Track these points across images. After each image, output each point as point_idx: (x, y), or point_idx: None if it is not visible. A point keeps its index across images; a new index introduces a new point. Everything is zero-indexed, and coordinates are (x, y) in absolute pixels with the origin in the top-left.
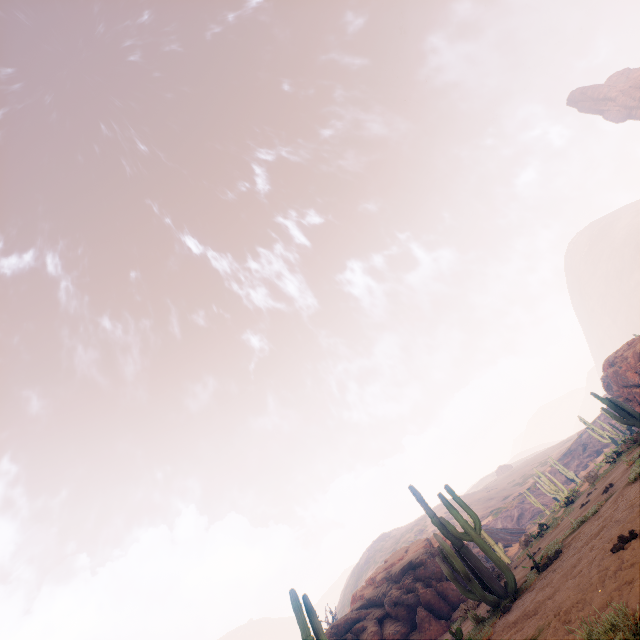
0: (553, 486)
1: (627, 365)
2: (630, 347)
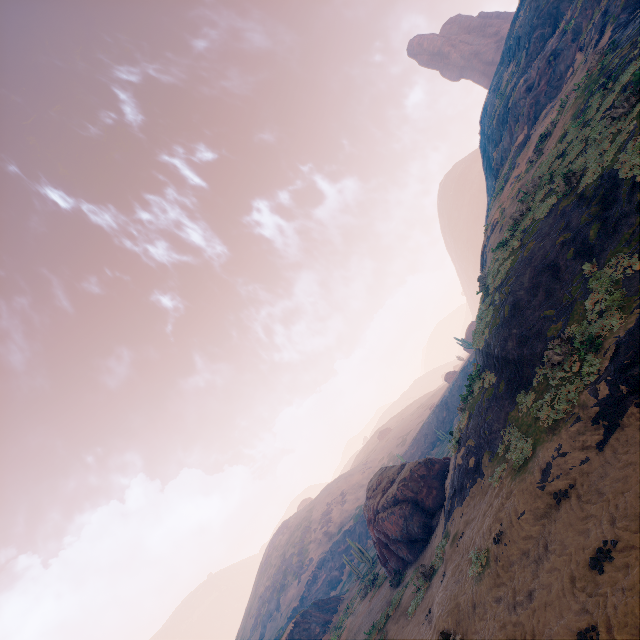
0: (361, 556)
1: (371, 516)
2: (374, 495)
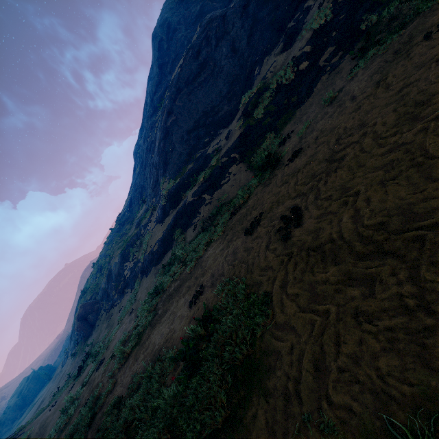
0: None
1: None
2: None
